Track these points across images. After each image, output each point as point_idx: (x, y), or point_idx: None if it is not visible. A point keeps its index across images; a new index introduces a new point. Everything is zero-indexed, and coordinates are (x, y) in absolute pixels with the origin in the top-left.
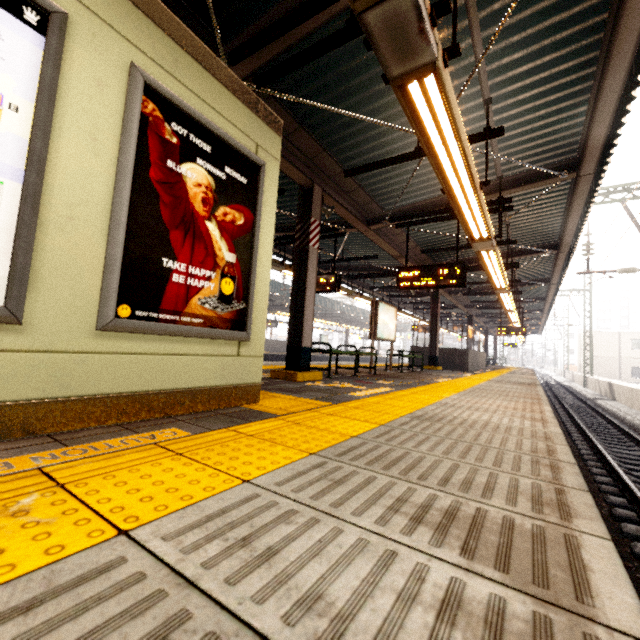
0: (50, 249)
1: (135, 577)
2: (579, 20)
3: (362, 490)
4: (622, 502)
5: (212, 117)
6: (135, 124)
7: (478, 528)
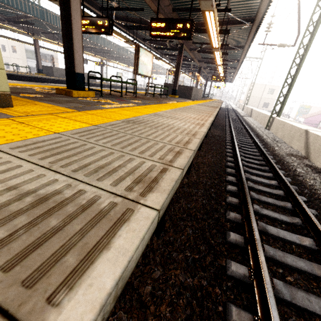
0: None
1: None
2: None
3: None
4: (231, 160)
5: None
6: None
7: (52, 212)
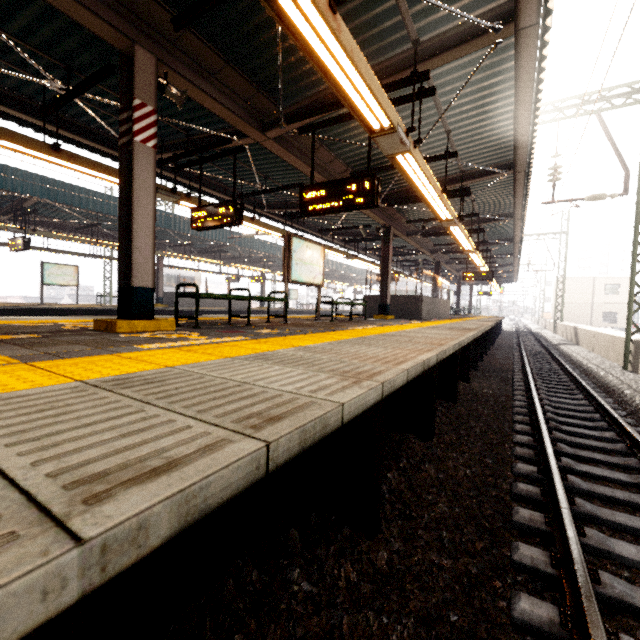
0: None
1: None
2: None
3: None
4: (531, 472)
5: None
6: None
7: None
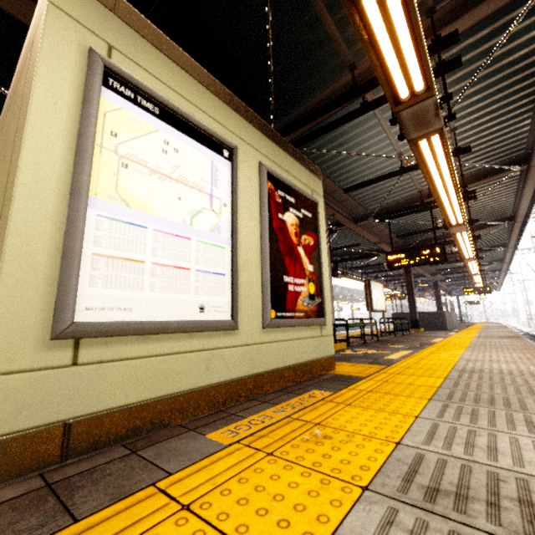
0: (241, 281)
1: (440, 460)
2: (520, 72)
3: (495, 418)
4: None
5: (291, 180)
6: (266, 197)
7: None
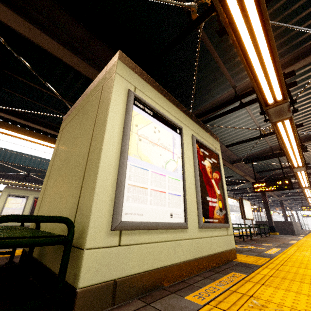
0: (187, 199)
1: None
2: None
3: None
4: None
5: (205, 143)
6: (196, 152)
7: None
